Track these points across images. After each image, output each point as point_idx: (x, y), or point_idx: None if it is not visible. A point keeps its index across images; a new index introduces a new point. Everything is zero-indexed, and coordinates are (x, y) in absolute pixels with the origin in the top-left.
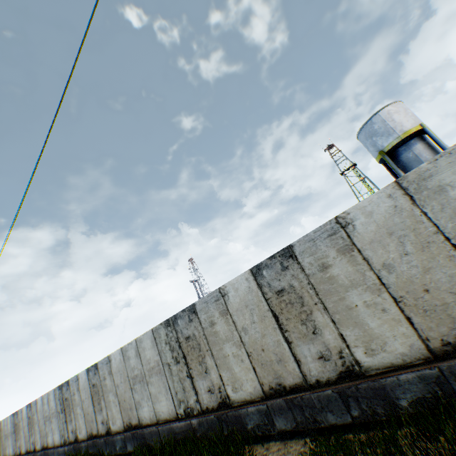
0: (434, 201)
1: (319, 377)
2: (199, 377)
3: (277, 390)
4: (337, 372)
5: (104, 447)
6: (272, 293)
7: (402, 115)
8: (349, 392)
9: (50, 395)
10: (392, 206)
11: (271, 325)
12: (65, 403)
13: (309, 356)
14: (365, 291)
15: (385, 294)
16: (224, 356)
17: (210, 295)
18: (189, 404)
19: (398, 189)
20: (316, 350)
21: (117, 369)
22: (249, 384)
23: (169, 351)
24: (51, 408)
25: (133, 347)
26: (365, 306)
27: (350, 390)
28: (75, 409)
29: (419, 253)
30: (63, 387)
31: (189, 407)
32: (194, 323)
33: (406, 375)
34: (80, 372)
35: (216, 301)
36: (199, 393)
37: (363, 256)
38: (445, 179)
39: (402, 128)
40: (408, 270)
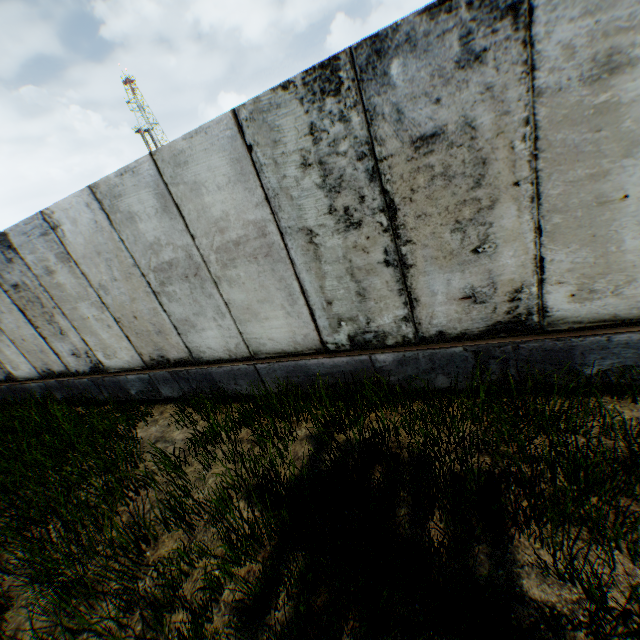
0: None
1: None
2: (439, 267)
3: None
4: None
5: (94, 391)
6: None
7: None
8: None
9: None
10: None
11: None
12: None
13: None
14: None
15: None
16: (599, 202)
17: None
18: (372, 326)
19: None
20: None
21: (89, 249)
22: None
23: (320, 192)
24: None
25: (145, 183)
26: None
27: None
28: None
29: None
30: None
31: (373, 332)
32: (492, 73)
33: None
34: None
35: None
36: (423, 304)
37: None
38: None
39: None
40: None
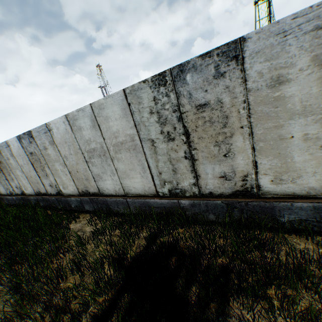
0: None
1: None
2: (209, 161)
3: None
4: None
5: (56, 203)
6: None
7: None
8: None
9: None
10: None
11: None
12: (0, 166)
13: None
14: None
15: None
16: (280, 138)
17: (306, 13)
18: (179, 186)
19: None
20: None
21: (62, 140)
22: (314, 178)
23: (157, 124)
24: None
25: (87, 115)
26: None
27: None
28: (14, 172)
29: None
30: None
31: (179, 189)
32: (228, 81)
33: None
34: (9, 140)
35: (318, 28)
36: (202, 178)
37: None
38: None
39: None
40: None
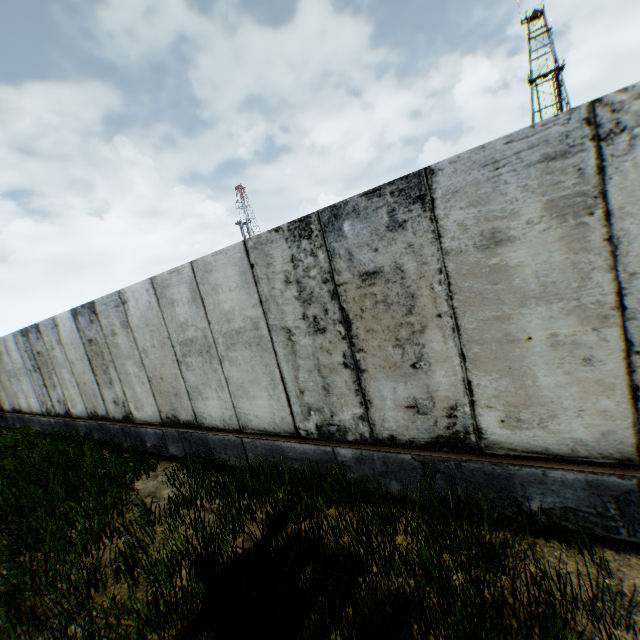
0: None
1: None
2: (386, 375)
3: None
4: None
5: (121, 437)
6: None
7: None
8: None
9: (9, 342)
10: None
11: None
12: (38, 360)
13: None
14: None
15: None
16: (509, 340)
17: (526, 135)
18: (335, 420)
19: None
20: None
21: (142, 321)
22: (581, 422)
23: (296, 302)
24: (15, 362)
25: (184, 281)
26: None
27: None
28: (58, 372)
29: None
30: (30, 334)
31: (336, 425)
32: (411, 235)
33: None
34: (58, 315)
35: (549, 158)
36: (376, 407)
37: None
38: None
39: None
40: None
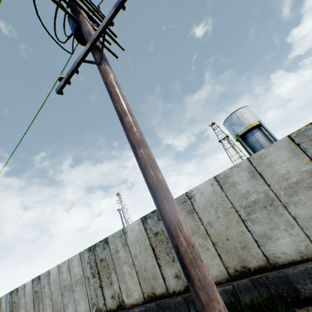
0: (231, 190)
1: (175, 289)
2: (107, 287)
3: (152, 297)
4: (184, 285)
5: None
6: (152, 234)
7: (248, 115)
8: (190, 298)
9: (3, 298)
10: (213, 190)
11: (150, 254)
12: (13, 305)
13: (170, 275)
14: (199, 237)
15: (209, 239)
16: (123, 273)
17: (117, 232)
18: (99, 306)
19: (215, 181)
20: (174, 271)
21: (53, 280)
22: (136, 292)
23: (89, 268)
24: (2, 309)
25: (66, 264)
26: (199, 245)
27: (190, 297)
28: (20, 309)
29: (224, 217)
30: (14, 292)
31: (99, 308)
32: (106, 250)
33: (218, 288)
34: (27, 282)
35: (120, 236)
36: (106, 298)
37: (198, 216)
38: (236, 179)
39: (249, 122)
40: (219, 227)
